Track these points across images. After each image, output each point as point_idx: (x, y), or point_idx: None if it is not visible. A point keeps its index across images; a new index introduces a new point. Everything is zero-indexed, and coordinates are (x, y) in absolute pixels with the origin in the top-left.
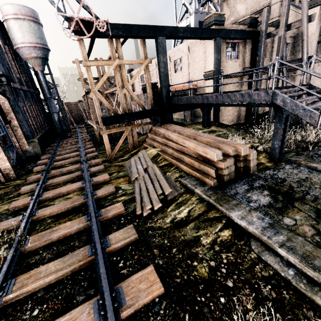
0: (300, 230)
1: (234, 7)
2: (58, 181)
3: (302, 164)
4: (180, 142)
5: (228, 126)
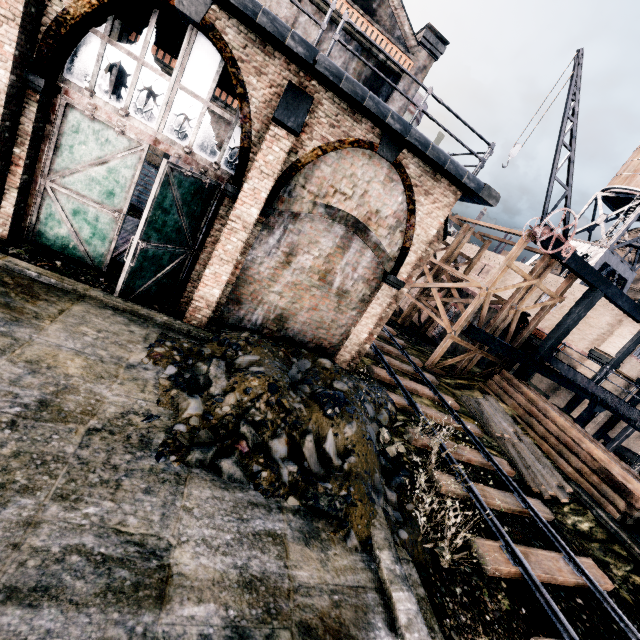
0: None
1: None
2: (395, 365)
3: None
4: (572, 435)
5: None
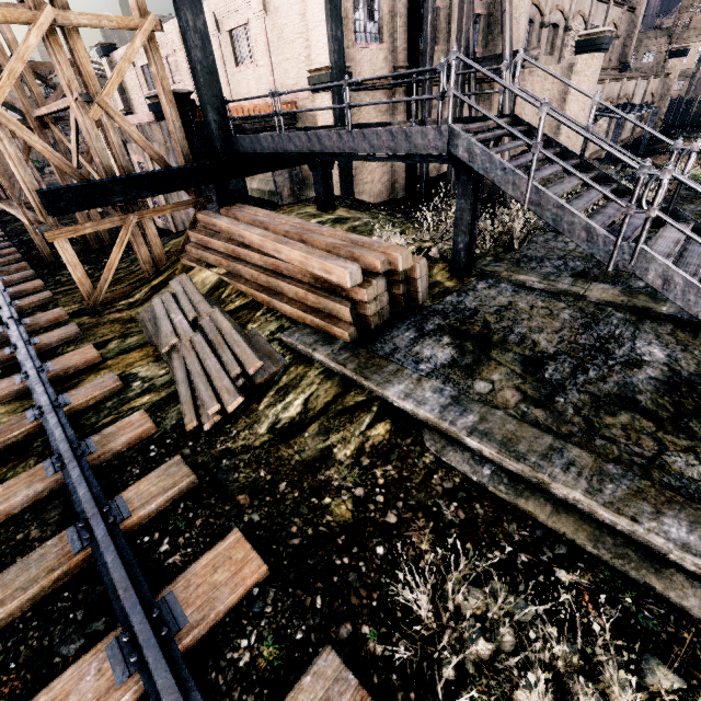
0: (500, 399)
1: None
2: None
3: (504, 277)
4: (270, 250)
5: (372, 207)
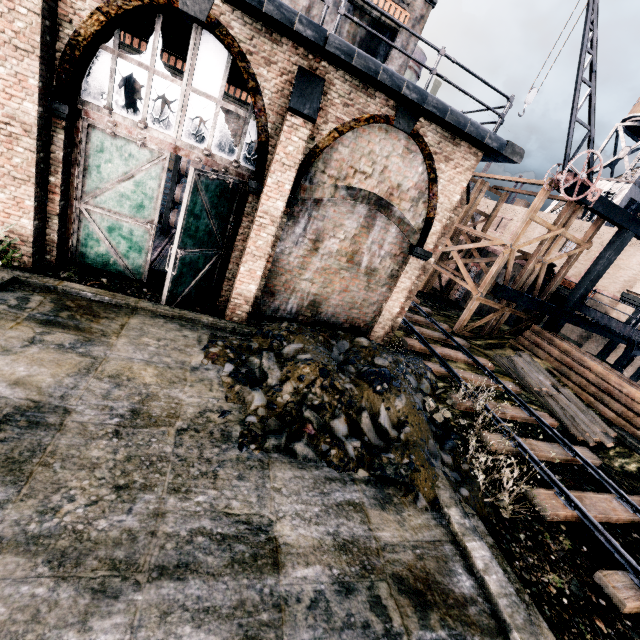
0: None
1: None
2: (425, 333)
3: None
4: (612, 381)
5: None
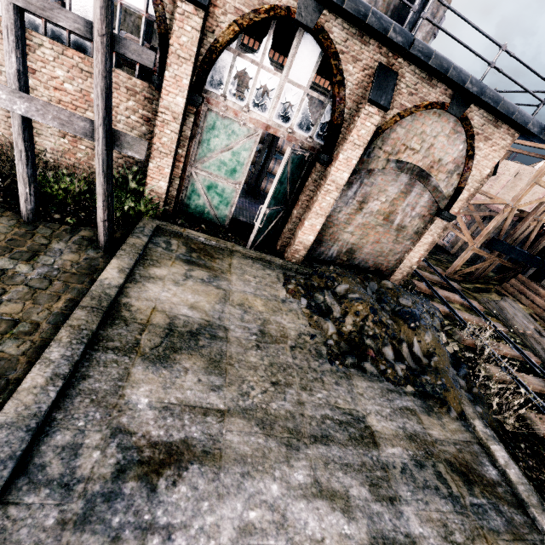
0: None
1: None
2: (426, 276)
3: None
4: None
5: None
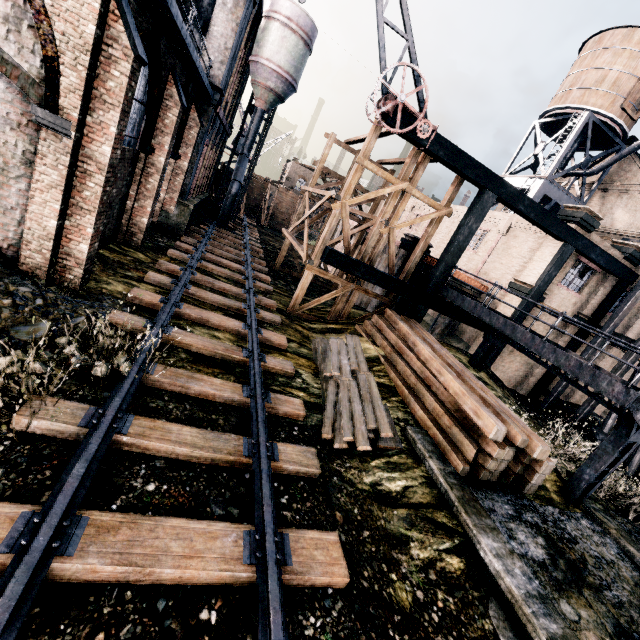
0: (584, 636)
1: (612, 209)
2: (206, 297)
3: (611, 534)
4: (433, 368)
5: (506, 388)
